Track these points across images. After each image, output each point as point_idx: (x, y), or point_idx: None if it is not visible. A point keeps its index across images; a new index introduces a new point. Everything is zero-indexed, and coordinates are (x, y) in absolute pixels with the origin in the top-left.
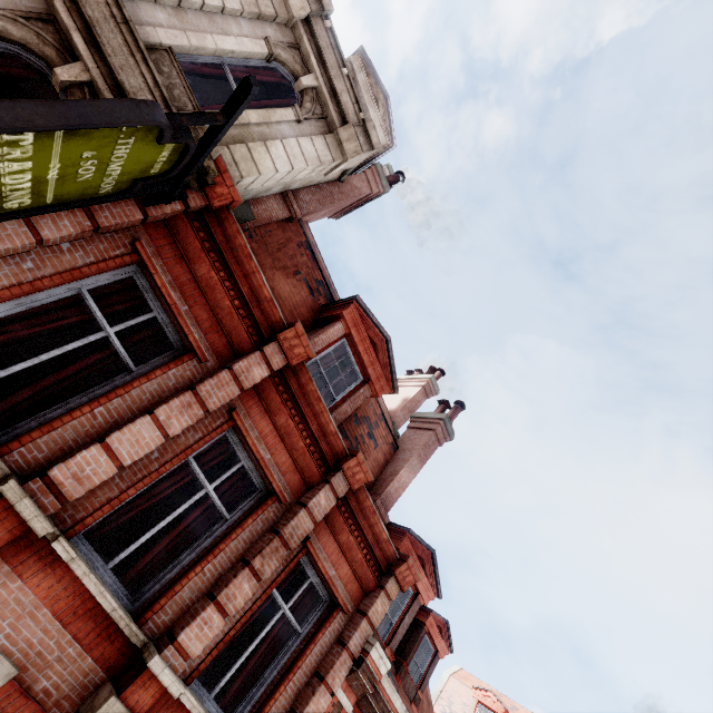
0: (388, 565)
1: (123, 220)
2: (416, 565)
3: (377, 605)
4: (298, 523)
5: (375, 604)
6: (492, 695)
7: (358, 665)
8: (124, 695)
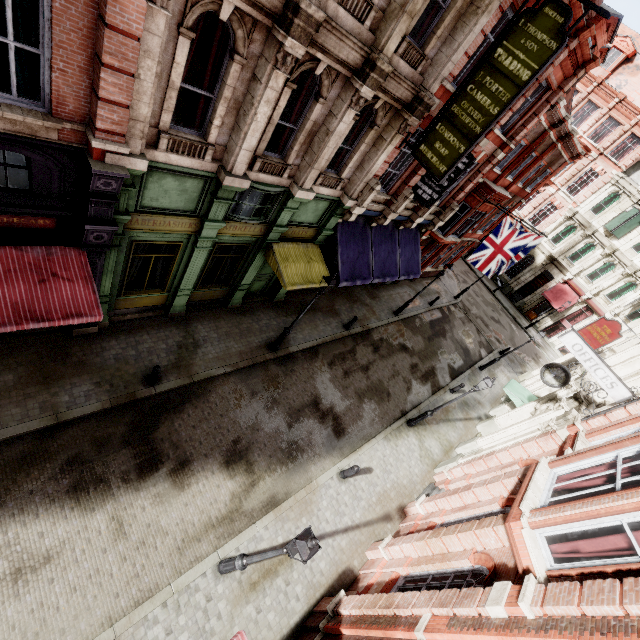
0: (583, 63)
1: (512, 0)
2: (602, 32)
3: (569, 84)
4: (546, 73)
5: (569, 84)
6: (629, 41)
7: (552, 108)
8: (486, 137)
